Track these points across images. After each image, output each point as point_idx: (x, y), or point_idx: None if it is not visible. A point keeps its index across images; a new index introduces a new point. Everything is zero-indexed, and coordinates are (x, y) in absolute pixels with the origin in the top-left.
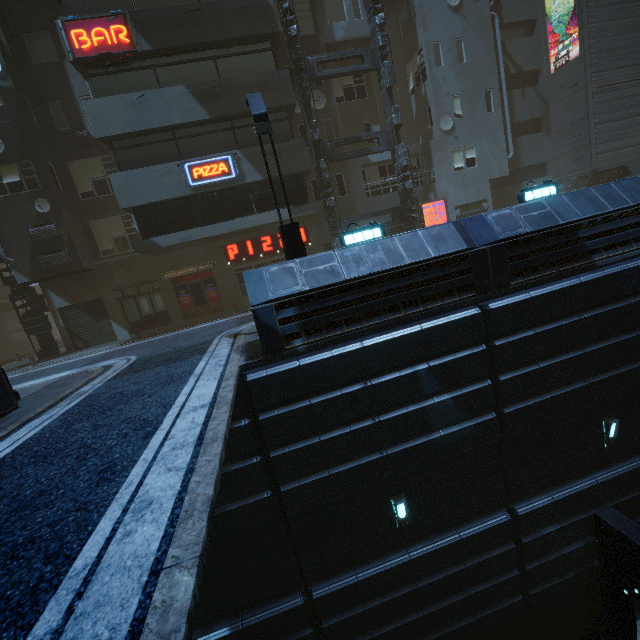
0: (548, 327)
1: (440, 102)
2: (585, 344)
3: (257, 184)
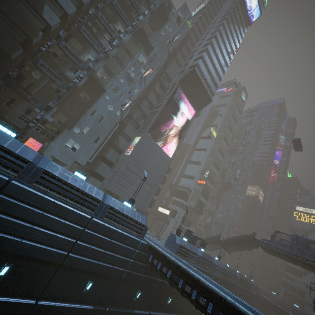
0: None
1: (81, 123)
2: None
3: None
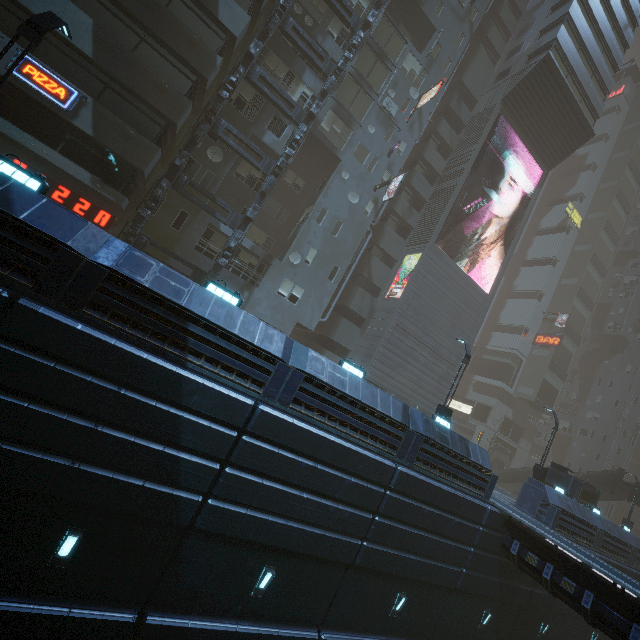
0: (73, 372)
1: (302, 242)
2: (112, 425)
3: (85, 135)
